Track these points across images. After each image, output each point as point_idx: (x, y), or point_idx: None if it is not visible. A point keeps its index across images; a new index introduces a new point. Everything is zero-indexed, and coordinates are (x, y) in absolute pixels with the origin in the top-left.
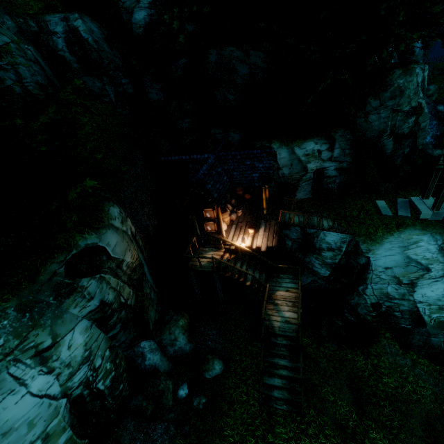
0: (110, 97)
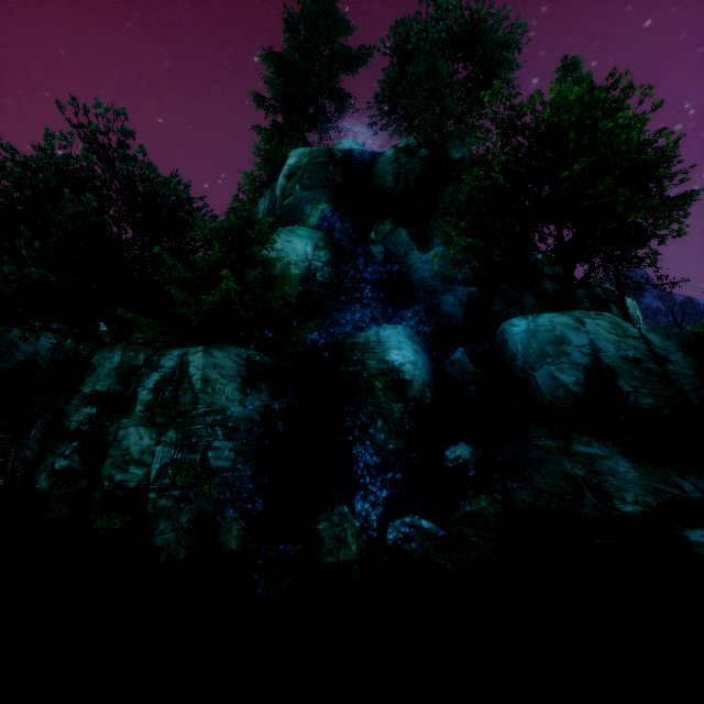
0: None
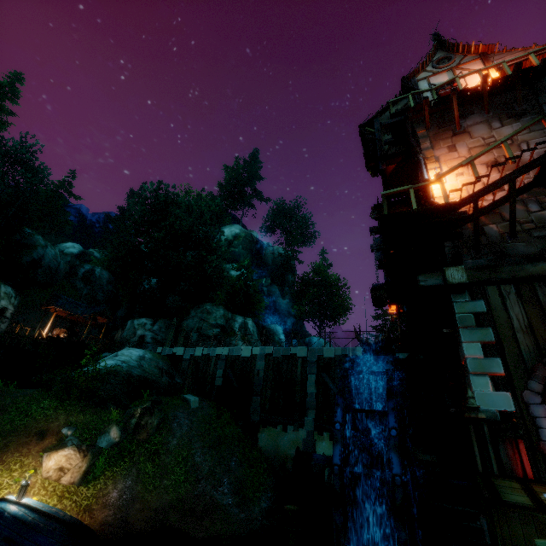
0: (83, 292)
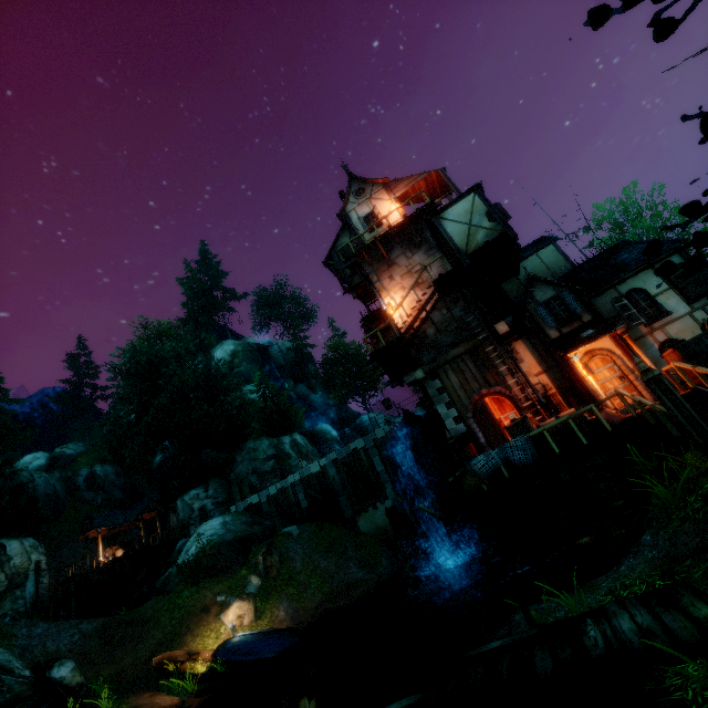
0: (98, 501)
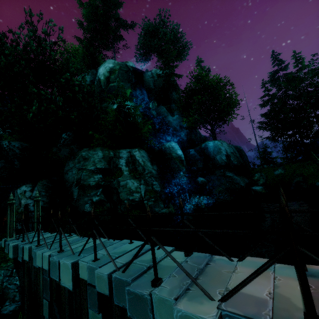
0: None
